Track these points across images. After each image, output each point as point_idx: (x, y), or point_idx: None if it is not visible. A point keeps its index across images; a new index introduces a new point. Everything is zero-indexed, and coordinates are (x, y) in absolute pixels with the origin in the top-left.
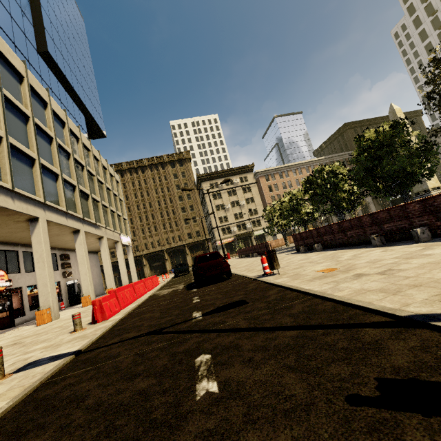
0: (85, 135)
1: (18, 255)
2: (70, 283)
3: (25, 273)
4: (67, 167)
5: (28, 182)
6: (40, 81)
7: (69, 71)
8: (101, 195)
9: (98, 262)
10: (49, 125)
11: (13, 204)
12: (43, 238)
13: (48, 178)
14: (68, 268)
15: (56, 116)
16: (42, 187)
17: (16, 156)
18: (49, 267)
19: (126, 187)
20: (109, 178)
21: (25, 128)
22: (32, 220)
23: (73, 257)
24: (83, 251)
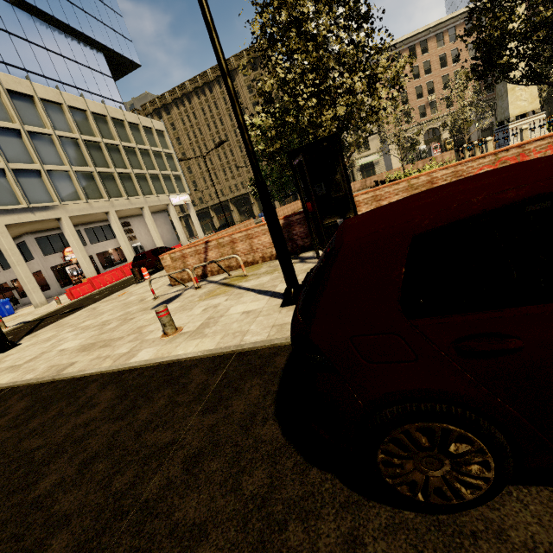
0: (110, 81)
1: (81, 233)
2: (135, 246)
3: (91, 245)
4: (79, 154)
5: (42, 192)
6: (29, 49)
7: (56, 1)
8: (135, 162)
9: (167, 219)
10: (44, 121)
11: (35, 216)
12: (70, 232)
13: (61, 178)
14: (131, 233)
15: (51, 102)
16: (54, 192)
17: (24, 174)
18: (81, 251)
19: (196, 117)
20: (144, 135)
21: (22, 142)
22: (59, 220)
23: (136, 222)
24: (117, 228)
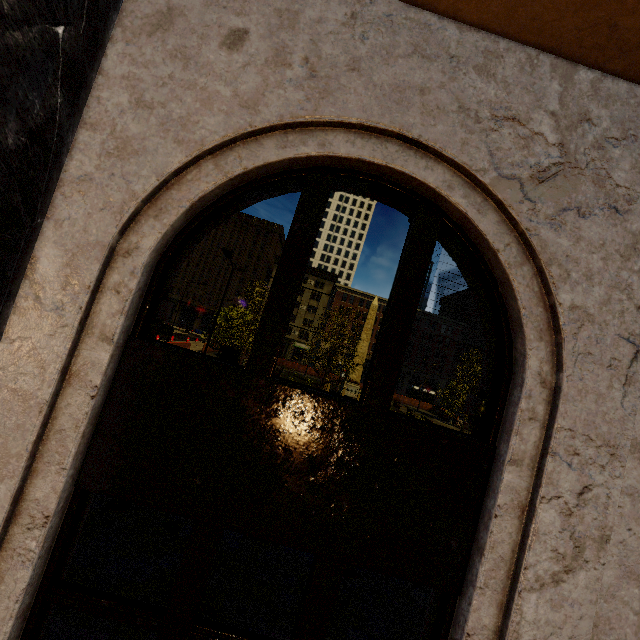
0: None
1: None
2: None
3: None
4: None
5: None
6: None
7: None
8: None
9: None
10: None
11: None
12: None
13: None
14: None
15: None
16: None
17: None
18: None
19: None
20: None
21: None
22: None
23: None
24: None
